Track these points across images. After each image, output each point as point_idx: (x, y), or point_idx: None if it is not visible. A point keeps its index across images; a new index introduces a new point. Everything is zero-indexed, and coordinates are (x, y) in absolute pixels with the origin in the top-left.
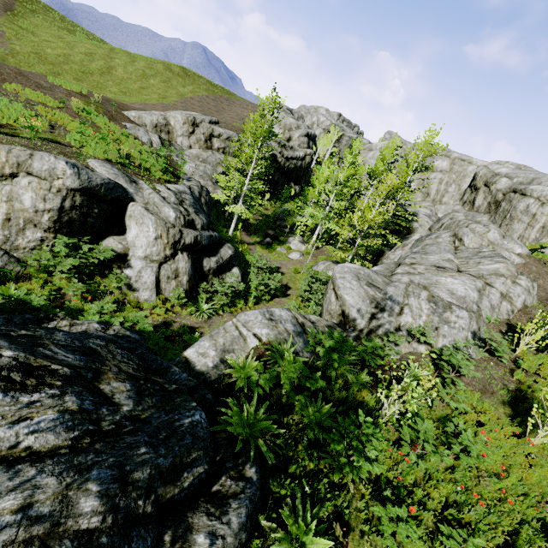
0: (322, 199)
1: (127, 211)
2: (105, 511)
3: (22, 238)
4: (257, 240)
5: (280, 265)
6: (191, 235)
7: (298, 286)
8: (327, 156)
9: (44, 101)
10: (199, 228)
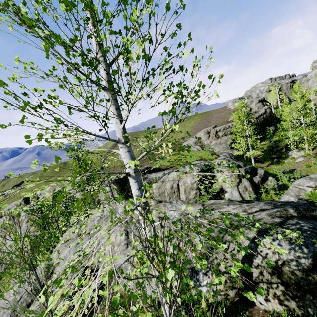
0: (295, 123)
1: (214, 172)
2: (296, 213)
3: (190, 195)
4: (268, 163)
5: (294, 168)
6: (242, 170)
7: (315, 173)
8: (279, 101)
9: (165, 156)
10: (242, 166)
